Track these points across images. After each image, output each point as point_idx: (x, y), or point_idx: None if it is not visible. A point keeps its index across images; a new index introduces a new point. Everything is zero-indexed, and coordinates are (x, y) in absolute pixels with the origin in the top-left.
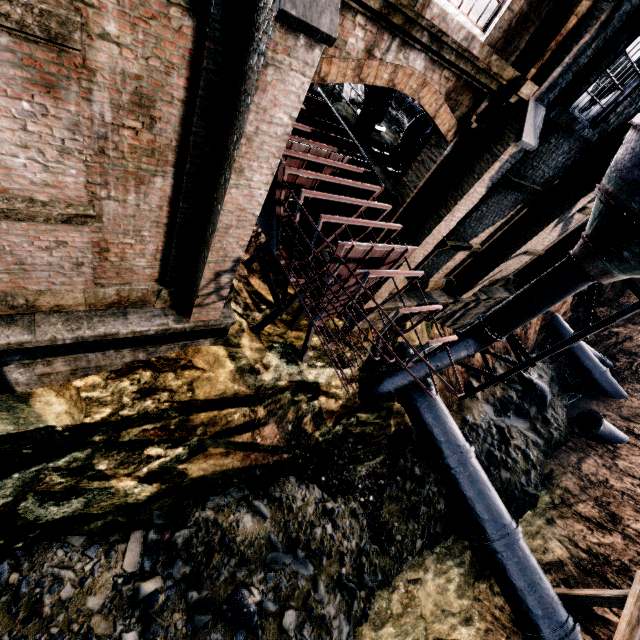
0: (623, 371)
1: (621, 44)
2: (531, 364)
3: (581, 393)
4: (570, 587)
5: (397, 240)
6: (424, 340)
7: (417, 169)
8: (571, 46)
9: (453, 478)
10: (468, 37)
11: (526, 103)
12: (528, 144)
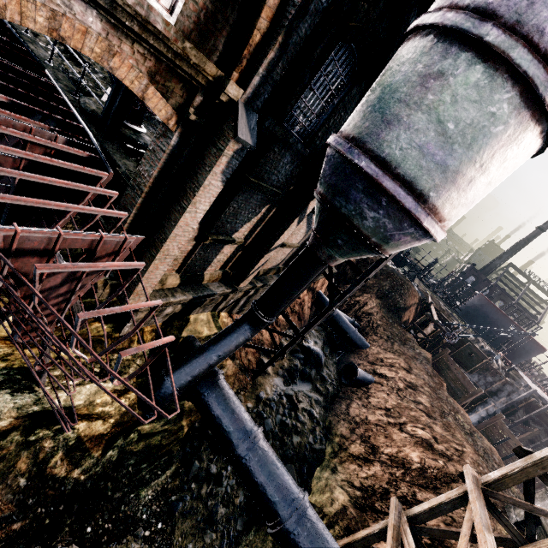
0: (365, 328)
1: (306, 77)
2: (301, 337)
3: (344, 350)
4: (352, 533)
5: (123, 229)
6: (212, 330)
7: (149, 158)
8: (262, 59)
9: (244, 468)
10: (143, 4)
11: (237, 104)
12: (246, 142)
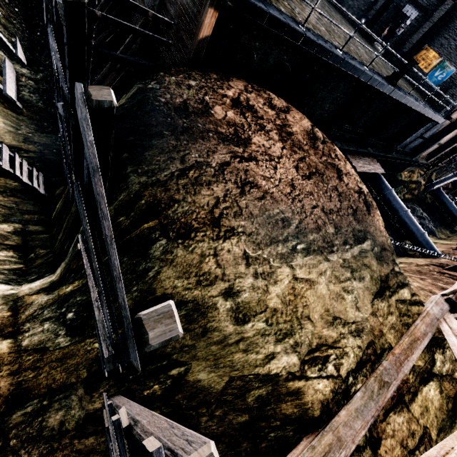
0: None
1: None
2: None
3: None
4: None
5: None
6: (433, 179)
7: None
8: None
9: (449, 208)
10: None
11: None
12: None
